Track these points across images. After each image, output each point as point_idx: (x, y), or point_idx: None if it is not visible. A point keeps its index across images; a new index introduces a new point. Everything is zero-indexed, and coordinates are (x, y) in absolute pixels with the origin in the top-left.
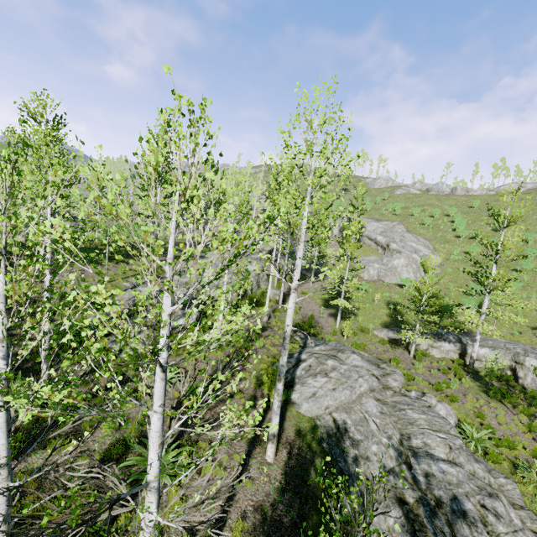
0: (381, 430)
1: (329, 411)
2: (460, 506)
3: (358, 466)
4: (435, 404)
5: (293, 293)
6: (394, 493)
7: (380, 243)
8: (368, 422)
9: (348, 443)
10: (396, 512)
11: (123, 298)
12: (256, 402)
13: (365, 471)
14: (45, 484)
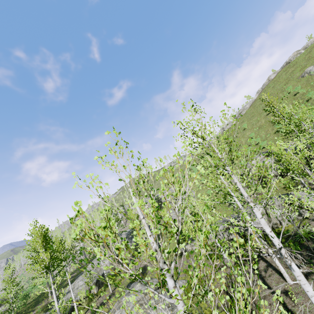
0: None
1: None
2: None
3: None
4: None
5: (53, 293)
6: None
7: (170, 201)
8: None
9: None
10: None
11: None
12: None
13: None
14: None
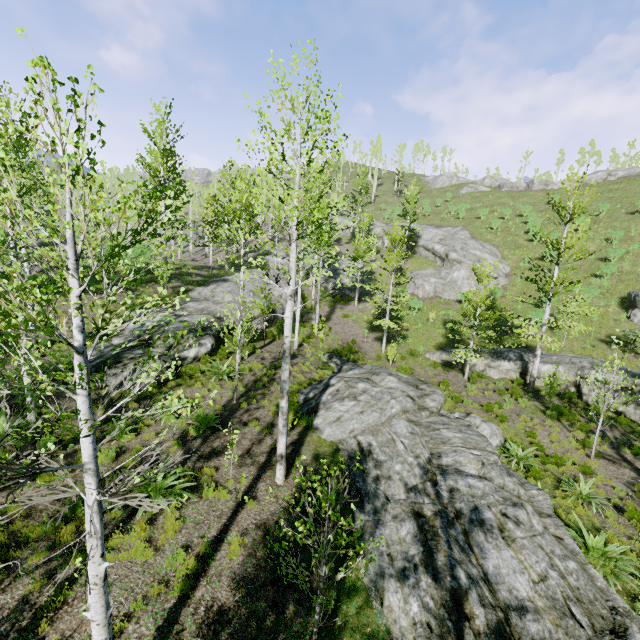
0: (408, 449)
1: (354, 435)
2: (479, 515)
3: (378, 485)
4: (479, 424)
5: (289, 300)
6: (412, 508)
7: (438, 254)
8: (396, 443)
9: (371, 464)
10: (410, 524)
11: (127, 329)
12: (273, 429)
13: (385, 490)
14: (35, 513)
